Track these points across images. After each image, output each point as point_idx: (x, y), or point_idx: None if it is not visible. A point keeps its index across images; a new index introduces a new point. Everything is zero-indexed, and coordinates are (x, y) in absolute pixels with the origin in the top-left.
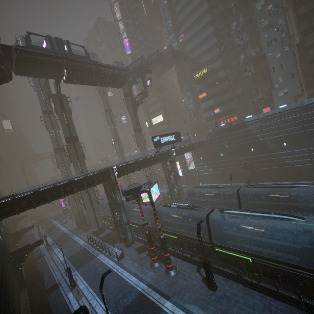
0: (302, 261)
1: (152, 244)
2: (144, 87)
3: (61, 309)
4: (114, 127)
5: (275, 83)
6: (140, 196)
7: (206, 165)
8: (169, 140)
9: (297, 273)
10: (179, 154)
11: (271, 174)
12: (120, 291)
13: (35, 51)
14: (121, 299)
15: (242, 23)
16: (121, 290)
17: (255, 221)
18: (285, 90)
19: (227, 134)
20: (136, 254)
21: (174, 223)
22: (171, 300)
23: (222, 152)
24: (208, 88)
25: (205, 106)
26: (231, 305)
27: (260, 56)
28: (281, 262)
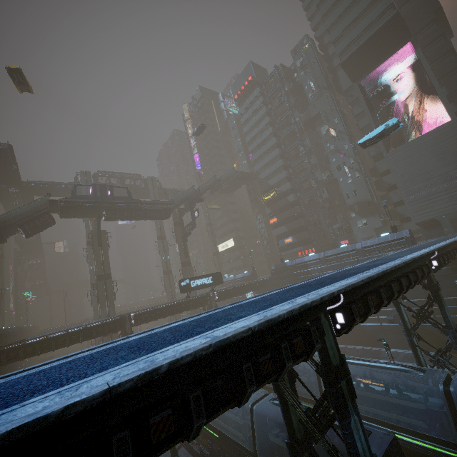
0: None
1: None
2: (192, 218)
3: None
4: (166, 256)
5: (352, 211)
6: None
7: None
8: (203, 283)
9: (242, 454)
10: (224, 298)
11: None
12: None
13: (77, 201)
14: None
15: (309, 146)
16: None
17: None
18: (363, 220)
19: (288, 274)
20: None
21: None
22: None
23: None
24: (279, 212)
25: (277, 233)
26: None
27: (331, 180)
28: (234, 440)
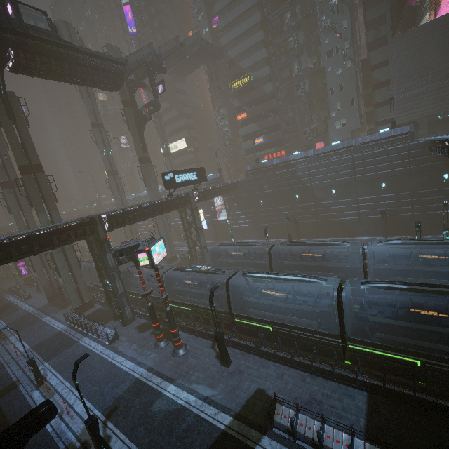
0: (322, 325)
1: (156, 319)
2: (154, 94)
3: (21, 413)
4: (108, 152)
5: (333, 110)
6: (136, 257)
7: (241, 215)
8: (188, 179)
9: (314, 338)
10: (203, 199)
11: (316, 228)
12: (110, 380)
13: None
14: (111, 389)
15: (299, 17)
16: (112, 379)
17: (287, 284)
18: (343, 121)
19: (269, 174)
20: (136, 333)
21: (190, 292)
22: (176, 383)
23: (263, 199)
24: (250, 106)
25: (245, 132)
26: (243, 380)
27: (317, 69)
28: (300, 328)
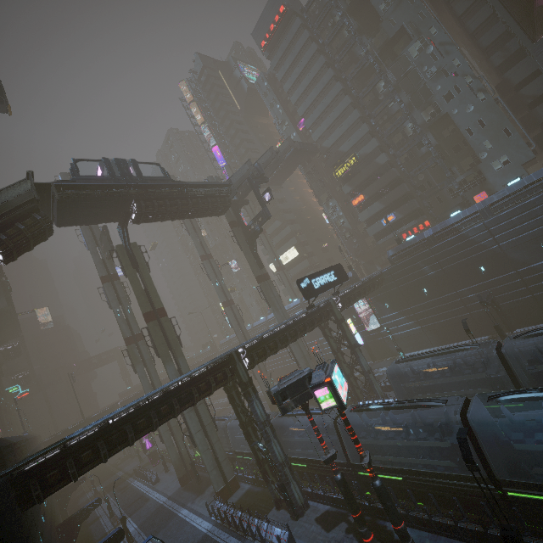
0: None
1: (355, 503)
2: (262, 204)
3: None
4: (220, 282)
5: (481, 152)
6: (314, 396)
7: (400, 316)
8: (327, 281)
9: None
10: (348, 305)
11: (536, 307)
12: None
13: (86, 184)
14: None
15: (394, 81)
16: None
17: None
18: (502, 158)
19: (424, 251)
20: (321, 533)
21: (383, 446)
22: None
23: (425, 286)
24: (365, 185)
25: (368, 216)
26: None
27: (439, 118)
28: None
